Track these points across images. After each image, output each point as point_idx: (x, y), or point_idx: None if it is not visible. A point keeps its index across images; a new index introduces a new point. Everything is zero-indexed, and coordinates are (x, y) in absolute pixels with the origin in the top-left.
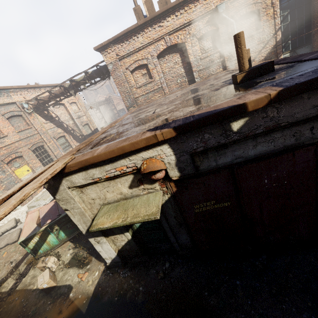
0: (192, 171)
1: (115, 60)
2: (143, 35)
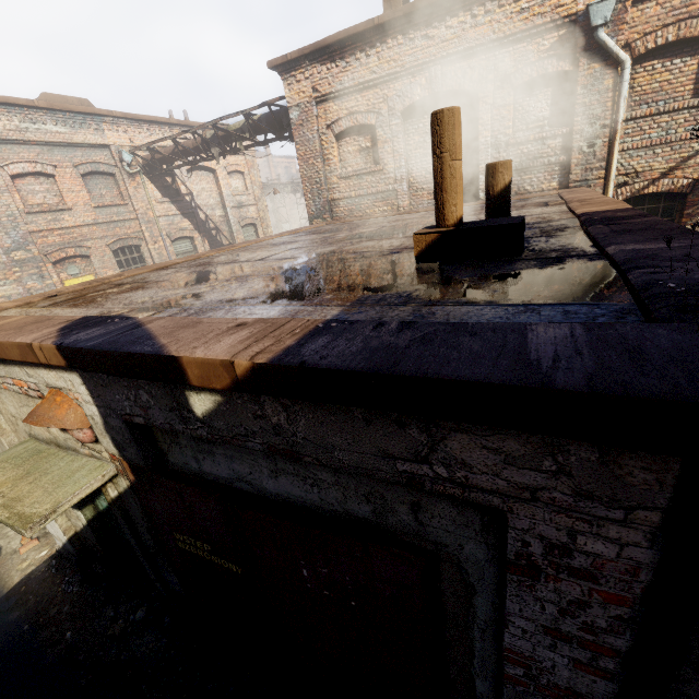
0: (139, 459)
1: (307, 100)
2: (382, 53)
